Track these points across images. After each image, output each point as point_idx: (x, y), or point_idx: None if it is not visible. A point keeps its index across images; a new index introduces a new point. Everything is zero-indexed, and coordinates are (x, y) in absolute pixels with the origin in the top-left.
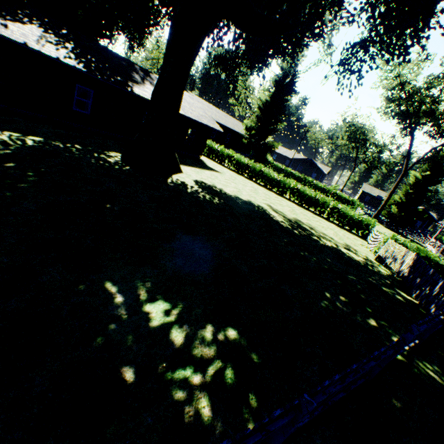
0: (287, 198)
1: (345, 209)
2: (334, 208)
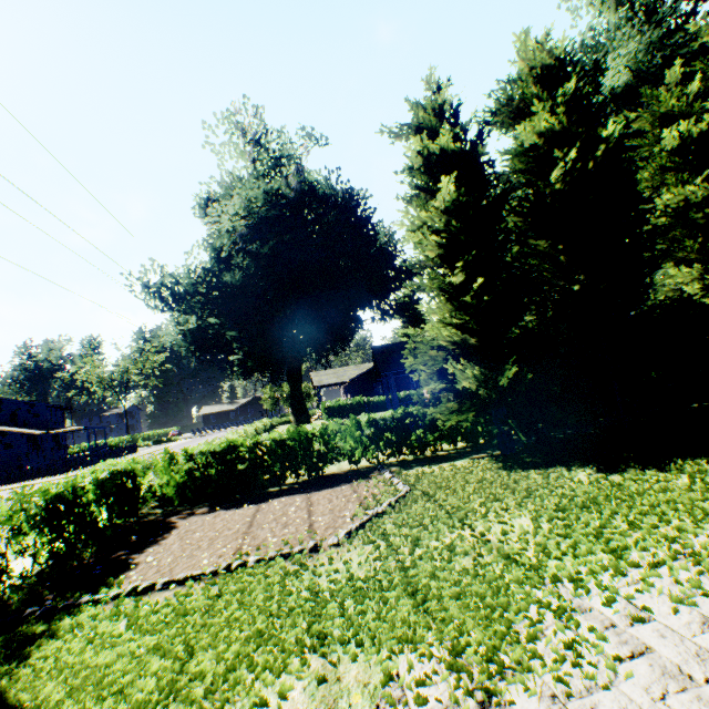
0: None
1: None
2: None
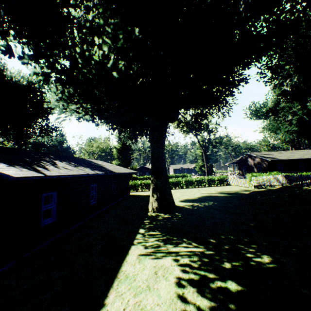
0: (186, 188)
1: (212, 177)
2: (208, 179)
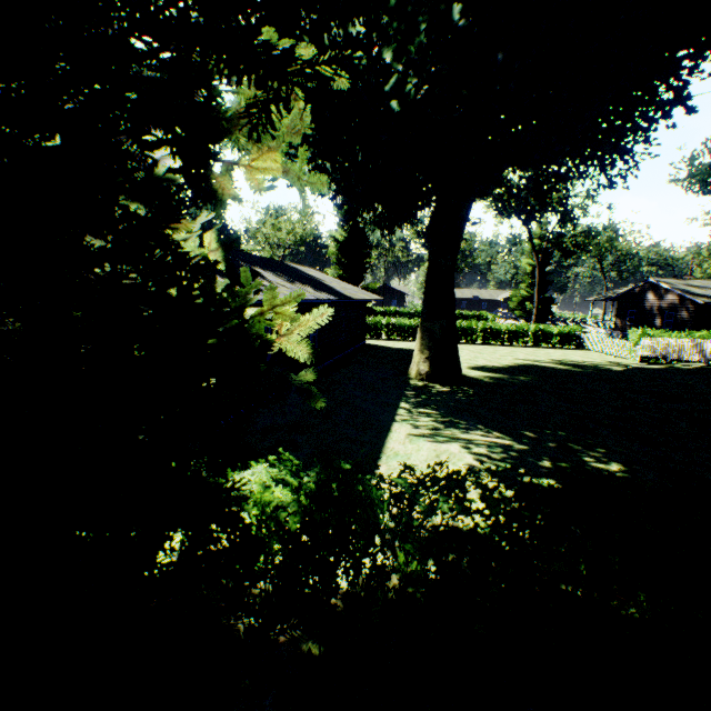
0: (482, 344)
1: (547, 328)
2: (536, 332)
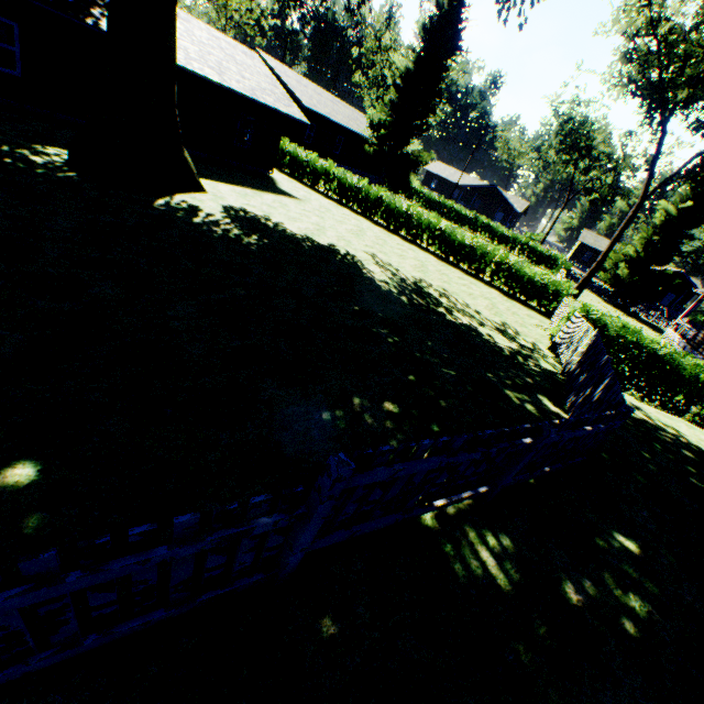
0: (423, 248)
1: (520, 264)
2: (501, 263)
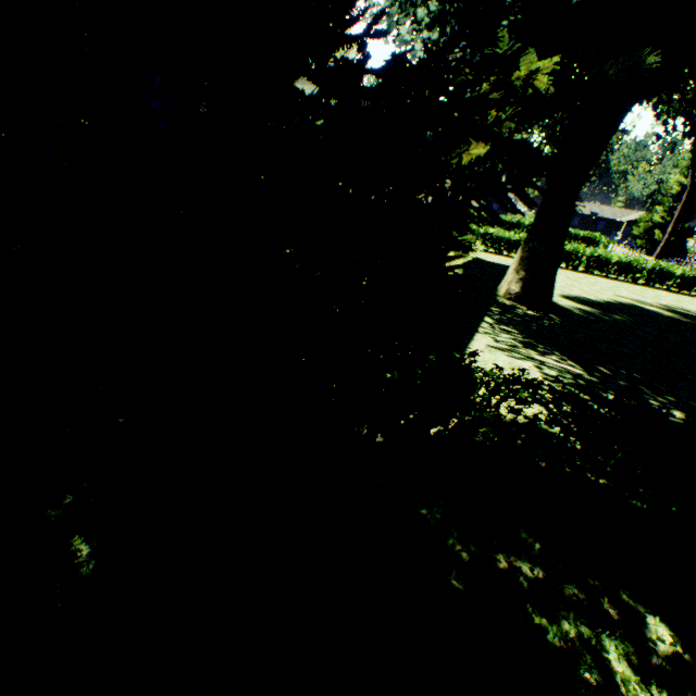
0: (583, 272)
1: (669, 267)
2: (653, 269)
